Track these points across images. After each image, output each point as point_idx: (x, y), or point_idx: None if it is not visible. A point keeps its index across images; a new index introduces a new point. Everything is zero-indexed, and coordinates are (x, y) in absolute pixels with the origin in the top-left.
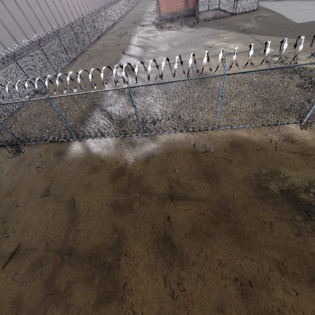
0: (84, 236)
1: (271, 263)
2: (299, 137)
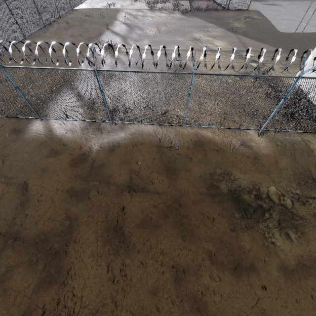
0: (32, 221)
1: (205, 253)
2: (255, 143)
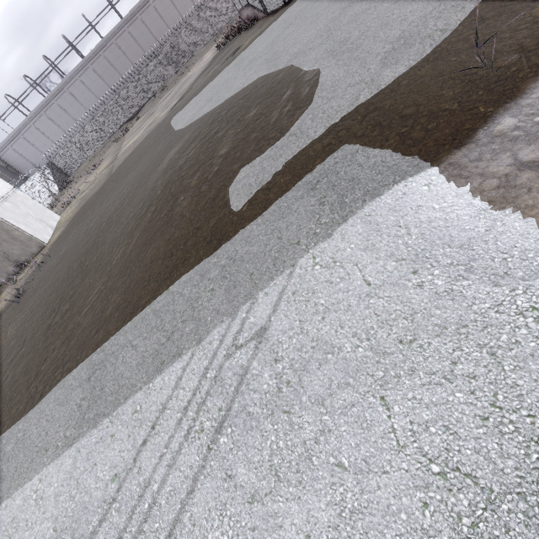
0: None
1: None
2: None
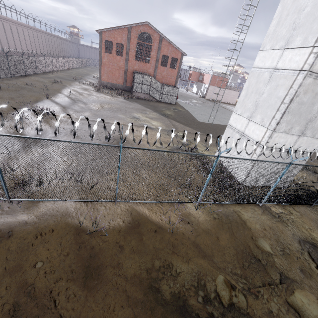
0: None
1: None
2: (194, 217)
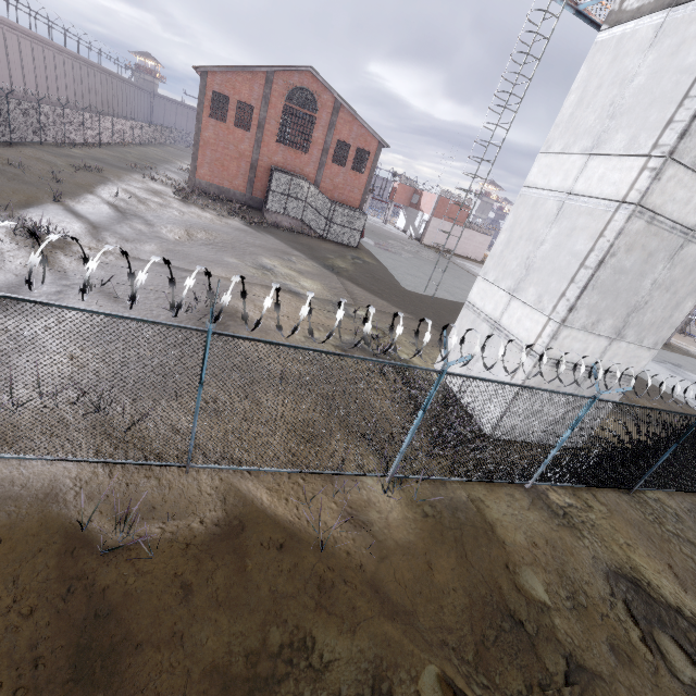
0: None
1: None
2: (379, 510)
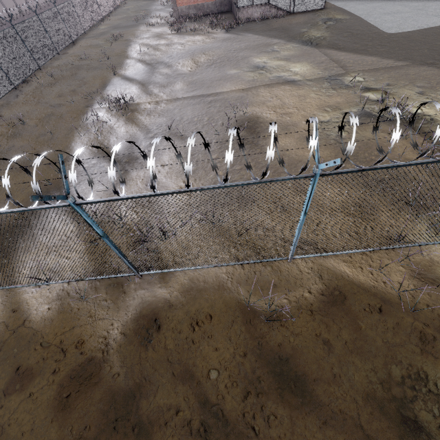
0: None
1: None
2: None
